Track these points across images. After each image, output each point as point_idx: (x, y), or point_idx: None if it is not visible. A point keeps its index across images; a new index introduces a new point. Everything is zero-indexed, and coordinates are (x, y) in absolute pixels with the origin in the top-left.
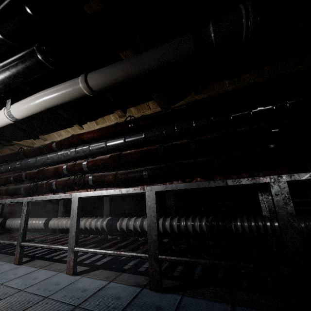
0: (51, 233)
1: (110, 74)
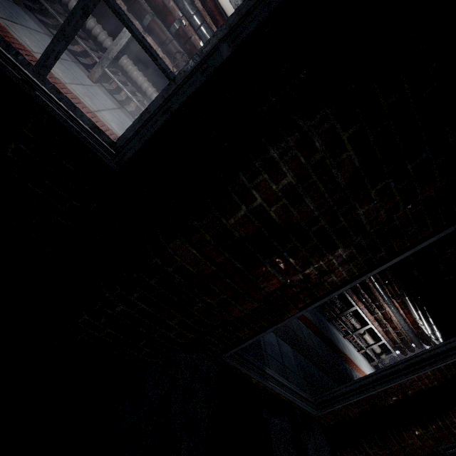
0: None
1: None
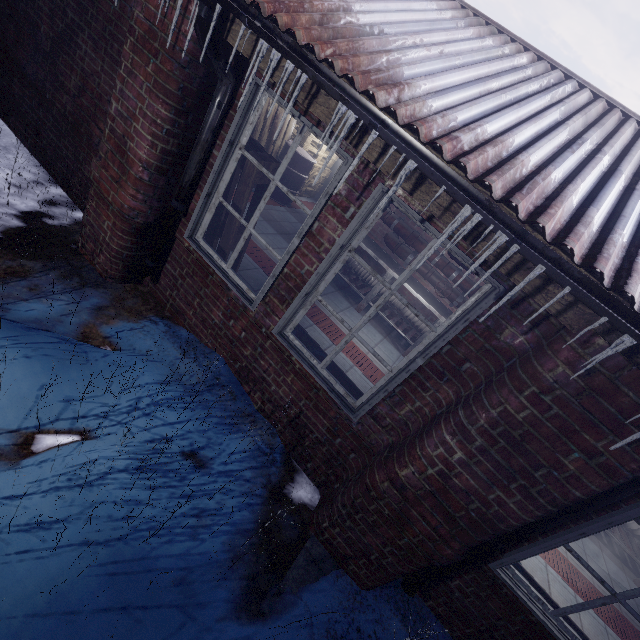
0: None
1: None
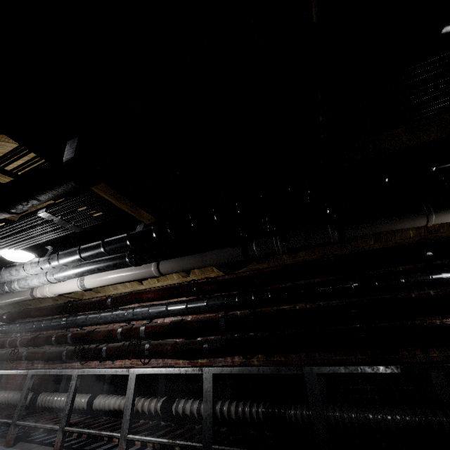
0: (93, 416)
1: (178, 265)
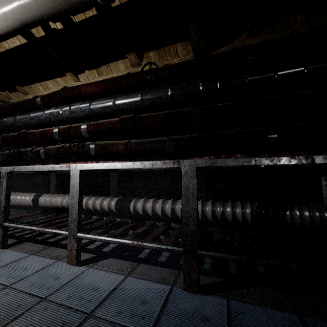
0: (43, 212)
1: None
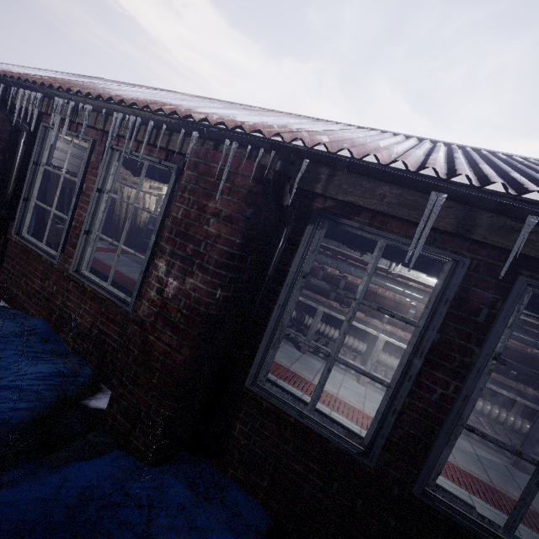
0: (361, 356)
1: None
